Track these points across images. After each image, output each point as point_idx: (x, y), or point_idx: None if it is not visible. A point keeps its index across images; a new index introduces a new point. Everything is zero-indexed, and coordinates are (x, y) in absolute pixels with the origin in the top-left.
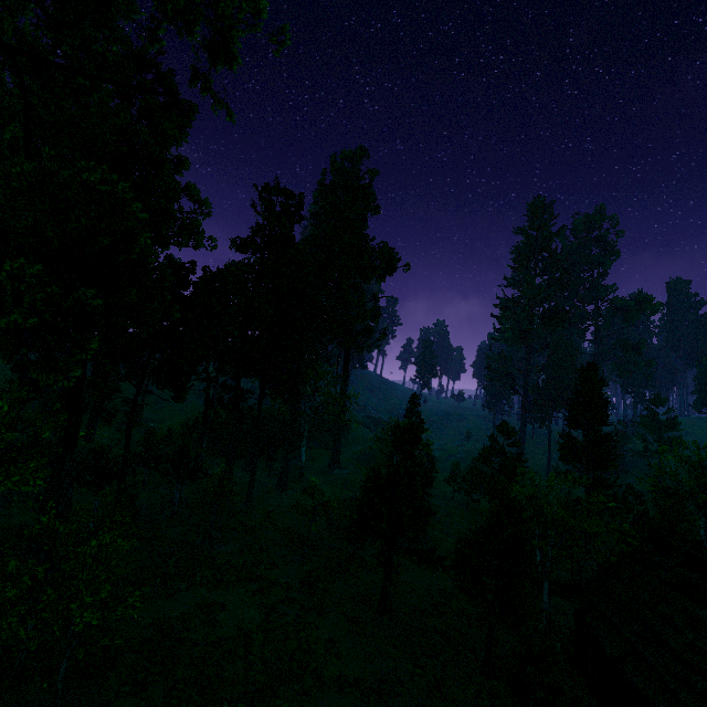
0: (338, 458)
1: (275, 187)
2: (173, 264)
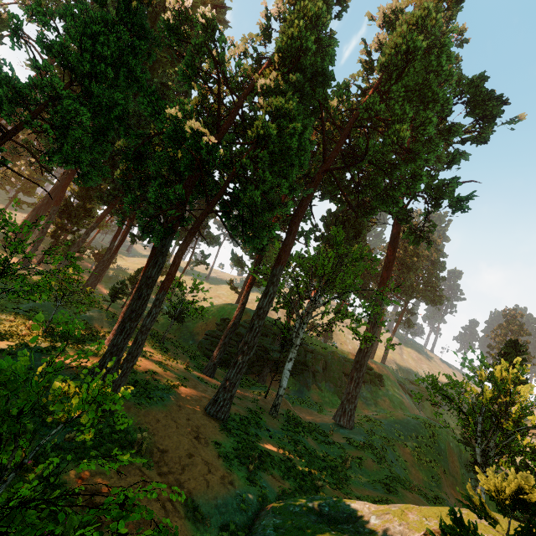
0: (351, 411)
1: None
2: None
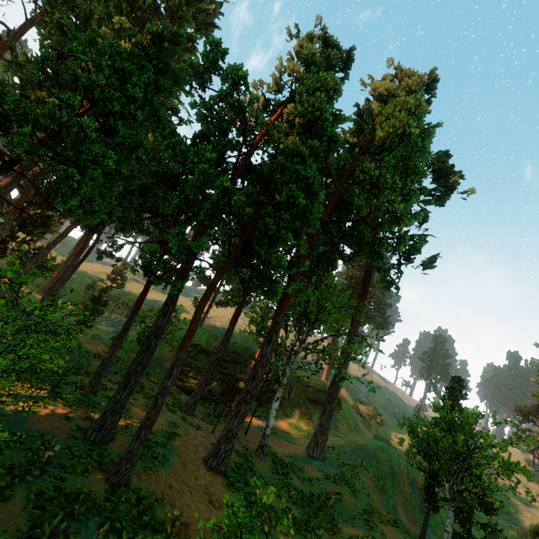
0: (323, 442)
1: (320, 37)
2: (153, 29)
